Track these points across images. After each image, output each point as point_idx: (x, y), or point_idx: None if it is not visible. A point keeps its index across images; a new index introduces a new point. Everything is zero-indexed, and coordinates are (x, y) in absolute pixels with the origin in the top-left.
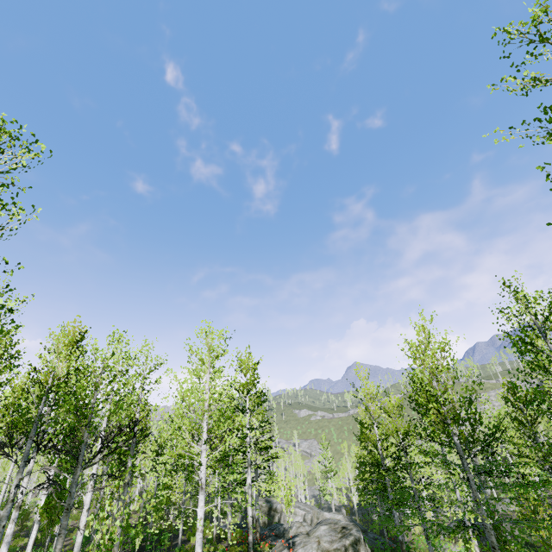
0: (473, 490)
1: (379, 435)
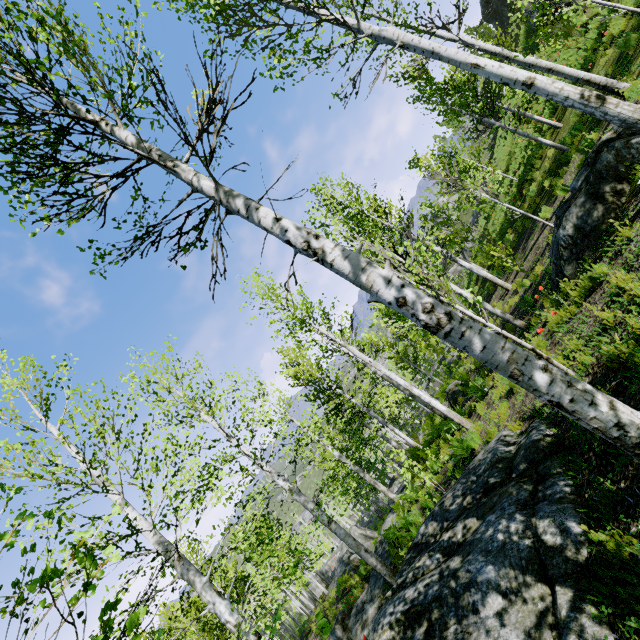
0: None
1: None
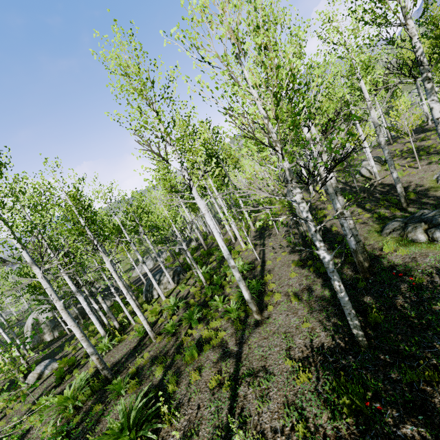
0: None
1: None
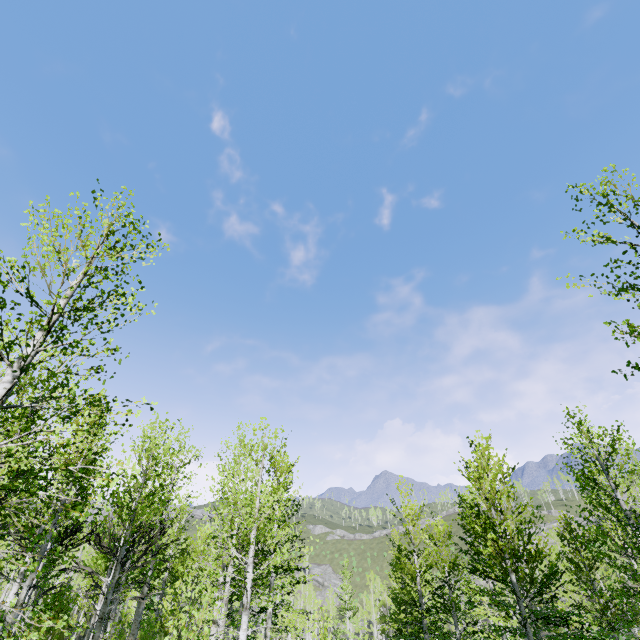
0: (530, 638)
1: (419, 567)
